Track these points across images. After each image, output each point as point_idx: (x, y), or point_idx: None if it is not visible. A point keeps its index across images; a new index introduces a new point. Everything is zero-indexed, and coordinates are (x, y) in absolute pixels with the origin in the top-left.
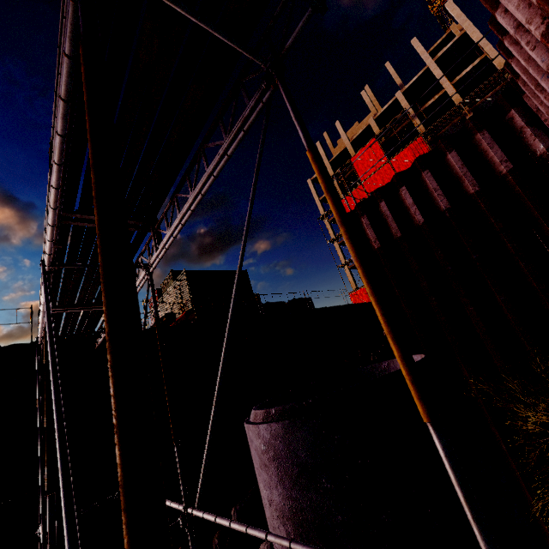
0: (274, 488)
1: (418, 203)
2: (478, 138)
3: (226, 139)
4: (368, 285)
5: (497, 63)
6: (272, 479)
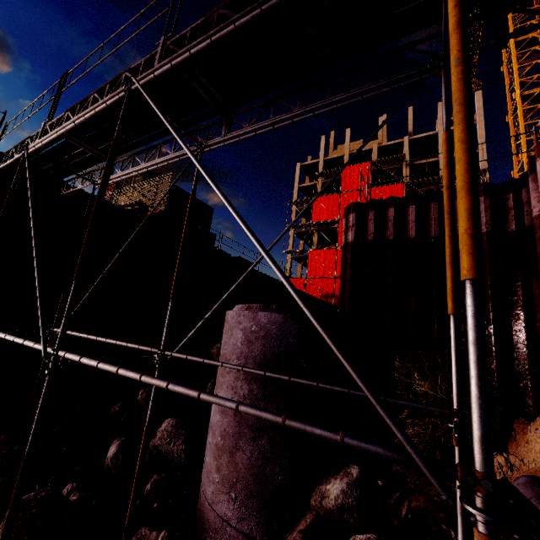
0: (252, 358)
1: (417, 222)
2: (481, 200)
3: (365, 84)
4: (451, 231)
5: (482, 163)
6: (252, 352)
